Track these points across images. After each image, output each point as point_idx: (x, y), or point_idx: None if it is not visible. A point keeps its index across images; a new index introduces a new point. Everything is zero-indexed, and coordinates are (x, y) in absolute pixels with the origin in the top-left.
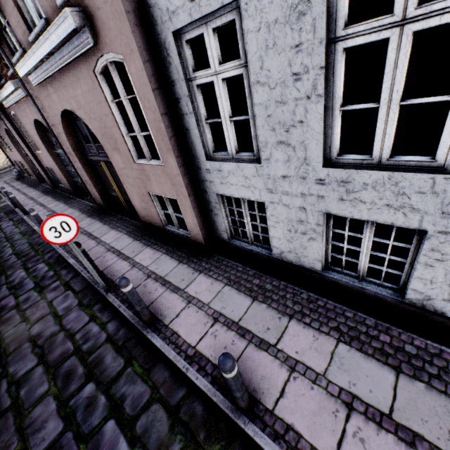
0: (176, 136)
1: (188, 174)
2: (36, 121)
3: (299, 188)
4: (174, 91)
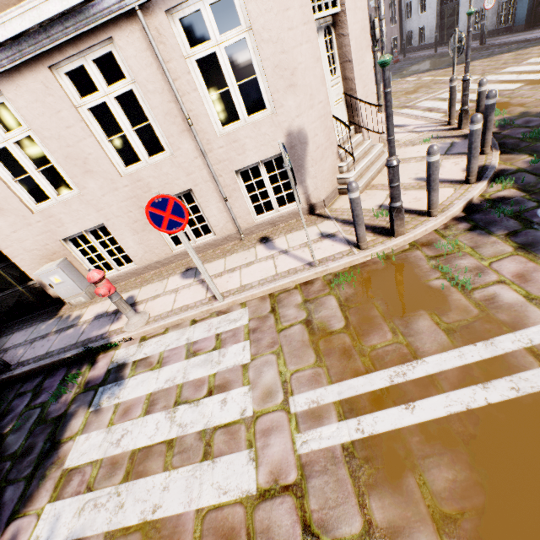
0: (400, 16)
1: (401, 27)
2: None
3: (416, 23)
4: (402, 5)
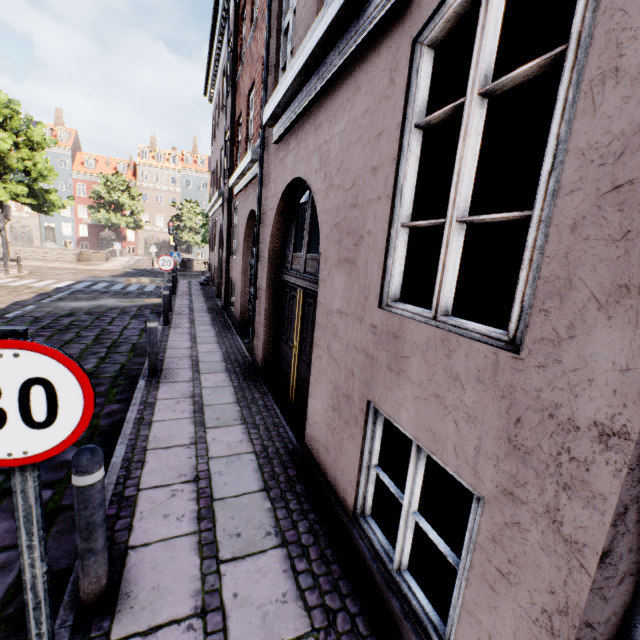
0: None
1: None
2: (252, 213)
3: None
4: None
